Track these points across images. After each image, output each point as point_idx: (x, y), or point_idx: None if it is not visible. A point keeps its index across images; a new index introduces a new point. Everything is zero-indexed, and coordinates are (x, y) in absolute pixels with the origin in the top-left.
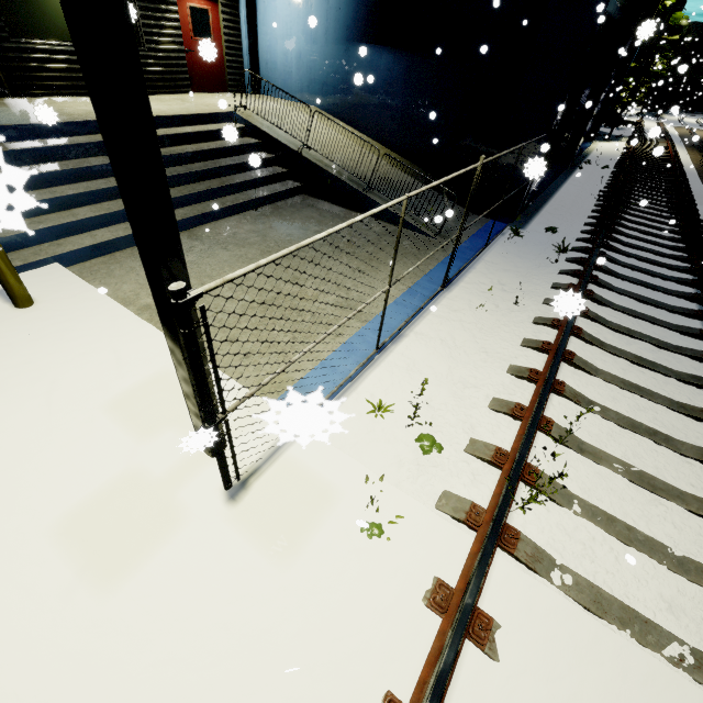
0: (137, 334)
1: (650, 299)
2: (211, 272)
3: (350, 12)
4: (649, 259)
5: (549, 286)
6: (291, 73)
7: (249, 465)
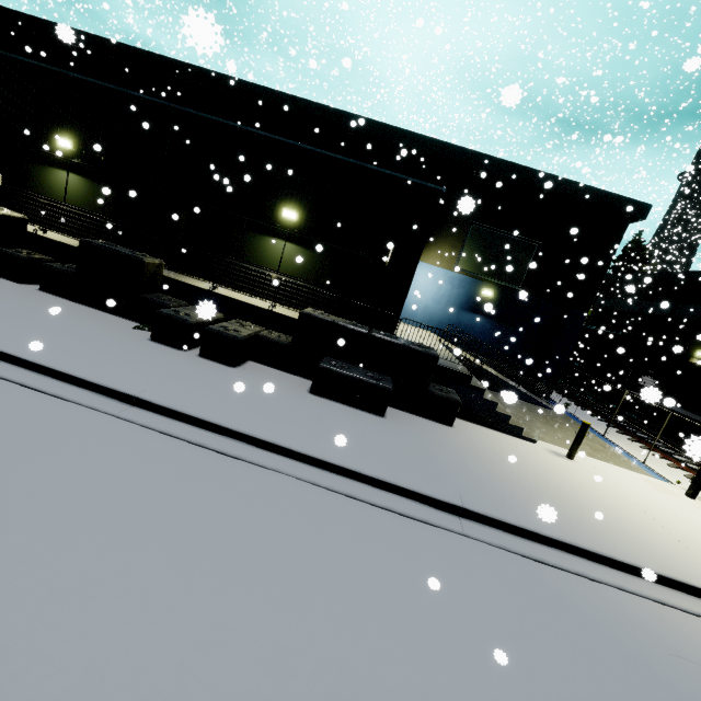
0: (610, 465)
1: (640, 435)
2: (556, 436)
3: (465, 298)
4: (610, 417)
5: (617, 432)
6: (417, 313)
7: (700, 500)
